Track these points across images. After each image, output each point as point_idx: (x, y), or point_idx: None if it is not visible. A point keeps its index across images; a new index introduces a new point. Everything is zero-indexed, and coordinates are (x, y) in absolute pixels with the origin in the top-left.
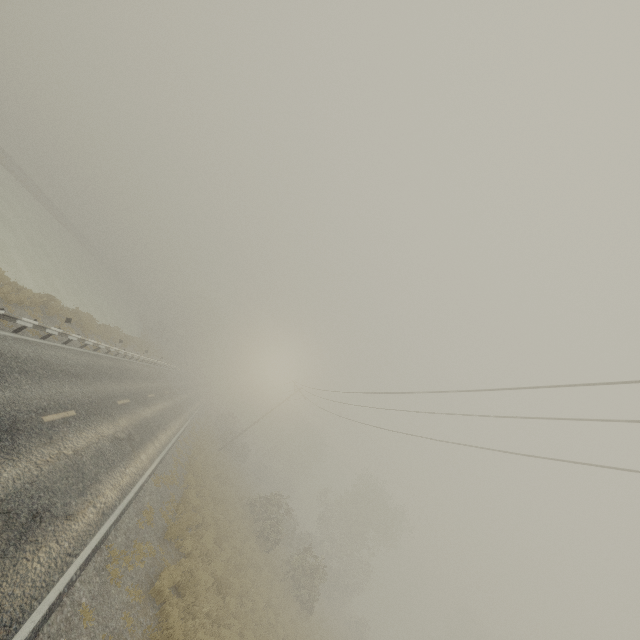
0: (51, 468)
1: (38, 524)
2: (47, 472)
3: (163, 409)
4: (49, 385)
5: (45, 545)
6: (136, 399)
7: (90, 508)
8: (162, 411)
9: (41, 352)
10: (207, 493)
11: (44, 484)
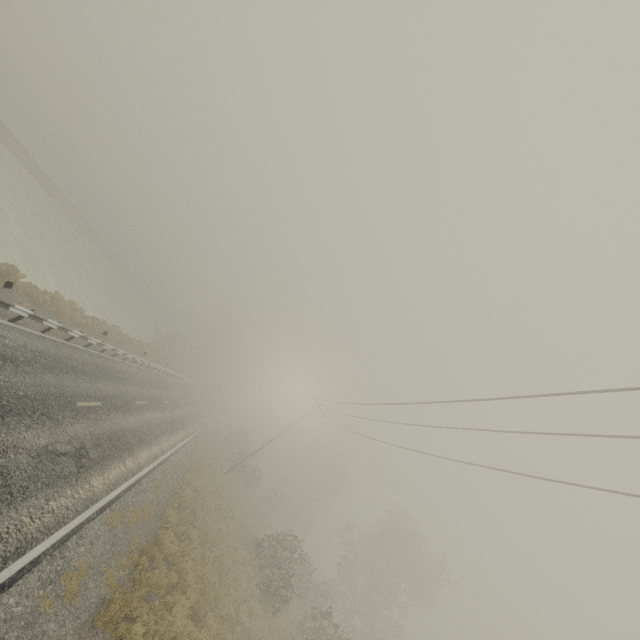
0: None
1: None
2: None
3: (155, 420)
4: None
5: None
6: (113, 403)
7: None
8: (152, 422)
9: None
10: (194, 533)
11: None
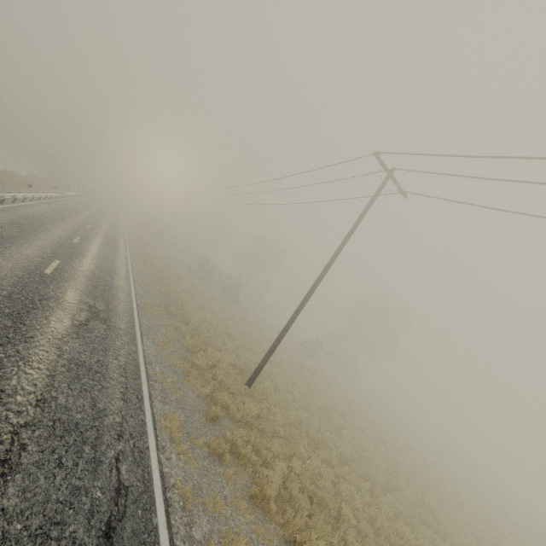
0: (97, 259)
1: (112, 275)
2: (97, 260)
3: (108, 226)
4: (58, 227)
5: (119, 280)
6: (92, 224)
7: (121, 271)
8: (109, 228)
9: (34, 210)
10: (162, 264)
11: (101, 264)
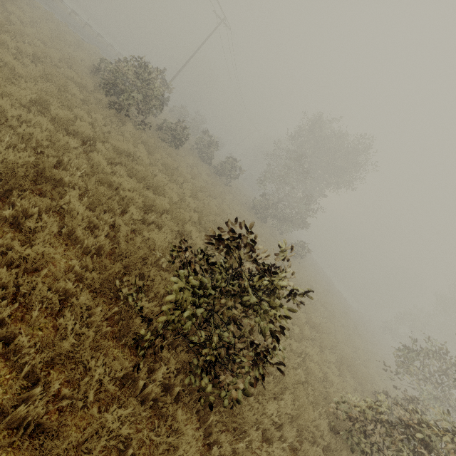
0: None
1: None
2: None
3: None
4: None
5: None
6: None
7: None
8: None
9: None
10: None
11: None
